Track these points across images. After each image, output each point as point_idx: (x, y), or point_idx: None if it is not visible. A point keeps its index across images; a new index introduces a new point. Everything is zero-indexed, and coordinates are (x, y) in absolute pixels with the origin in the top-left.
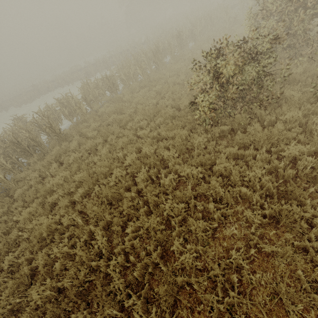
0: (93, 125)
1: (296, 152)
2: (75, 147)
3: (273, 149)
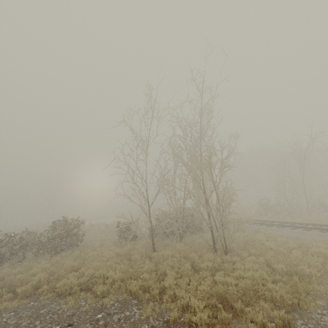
0: None
1: None
2: None
3: None
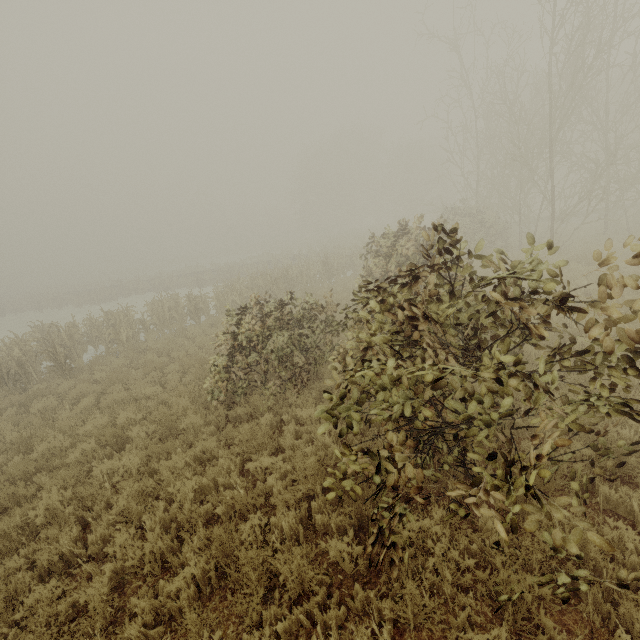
0: (115, 363)
1: (258, 467)
2: (66, 391)
3: (255, 457)
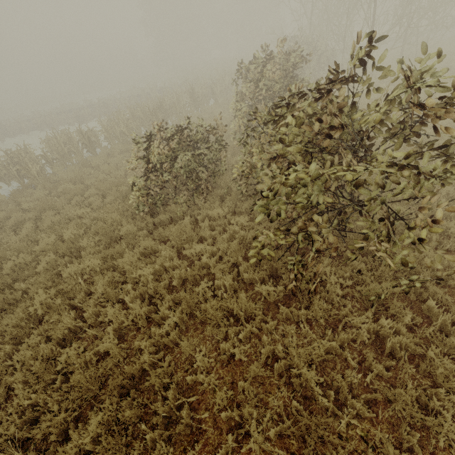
0: (36, 194)
1: (193, 252)
2: (1, 221)
3: (186, 246)
